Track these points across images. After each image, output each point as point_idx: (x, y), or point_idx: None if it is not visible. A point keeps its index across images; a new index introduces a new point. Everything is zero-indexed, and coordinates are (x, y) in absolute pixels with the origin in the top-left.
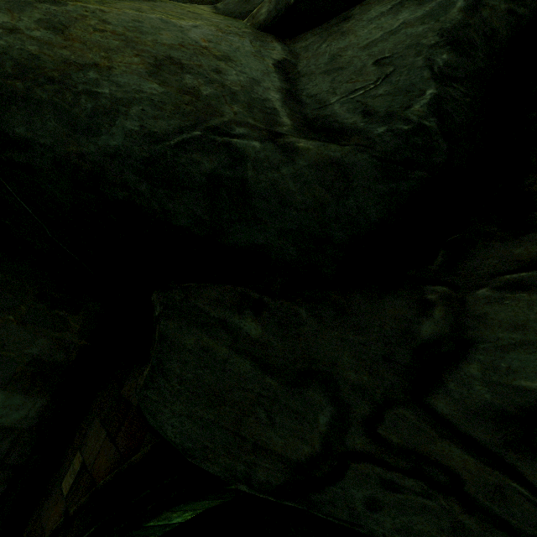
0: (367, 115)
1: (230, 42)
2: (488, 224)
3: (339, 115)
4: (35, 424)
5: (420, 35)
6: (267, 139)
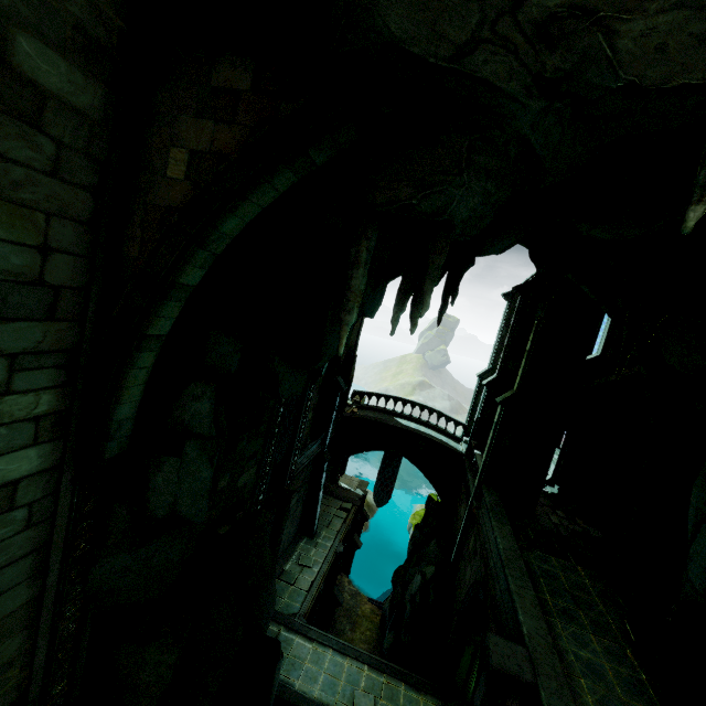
0: None
1: None
2: None
3: None
4: (102, 118)
5: None
6: None
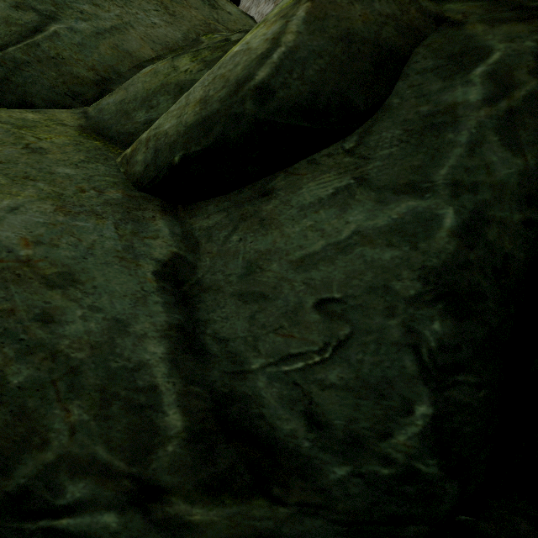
0: (315, 425)
1: (77, 234)
2: (515, 513)
3: (266, 403)
4: None
5: (389, 269)
6: (131, 502)
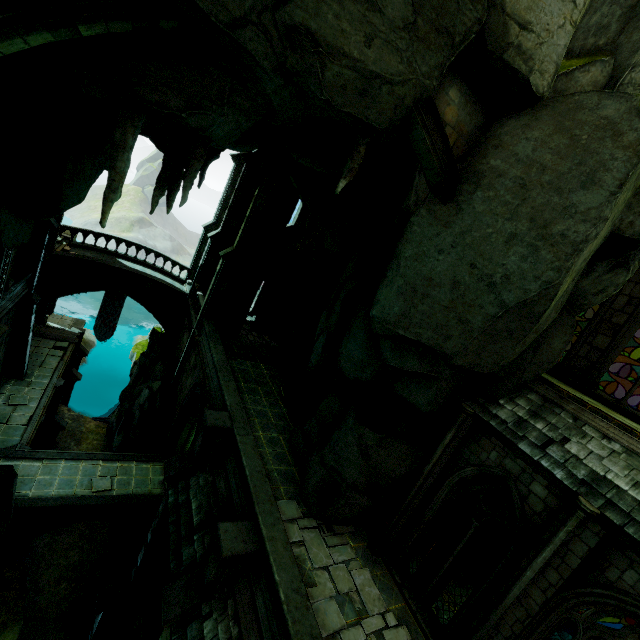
0: None
1: None
2: None
3: None
4: None
5: None
6: None
